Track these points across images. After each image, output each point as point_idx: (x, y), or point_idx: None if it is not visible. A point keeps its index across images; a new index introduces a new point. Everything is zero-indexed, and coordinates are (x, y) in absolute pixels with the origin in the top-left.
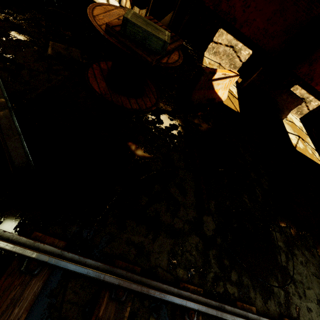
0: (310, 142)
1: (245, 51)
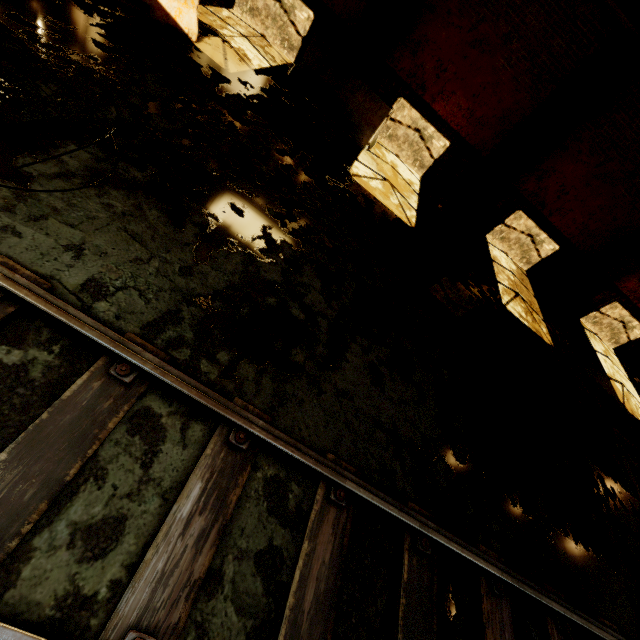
0: (414, 200)
1: (302, 13)
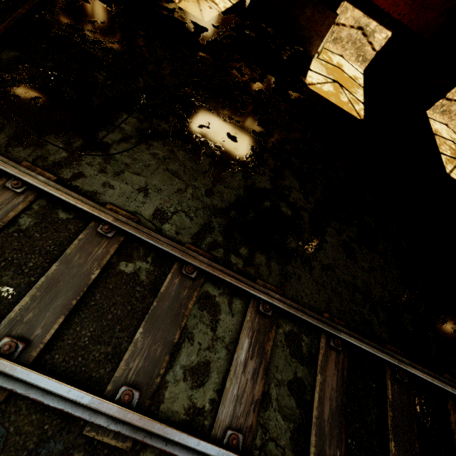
0: (360, 94)
1: None
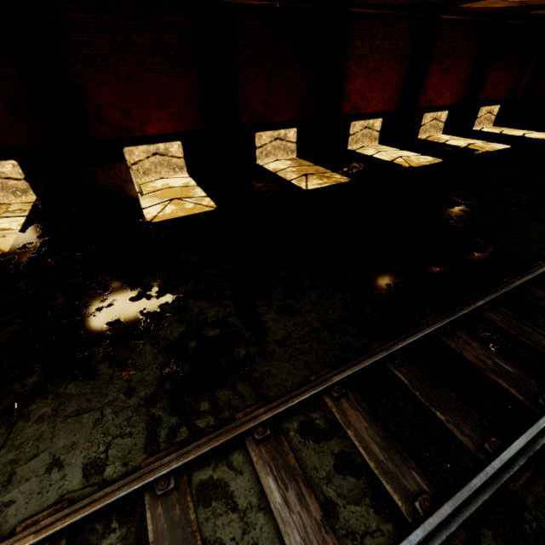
0: (199, 192)
1: (6, 167)
